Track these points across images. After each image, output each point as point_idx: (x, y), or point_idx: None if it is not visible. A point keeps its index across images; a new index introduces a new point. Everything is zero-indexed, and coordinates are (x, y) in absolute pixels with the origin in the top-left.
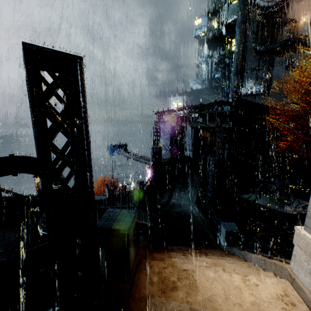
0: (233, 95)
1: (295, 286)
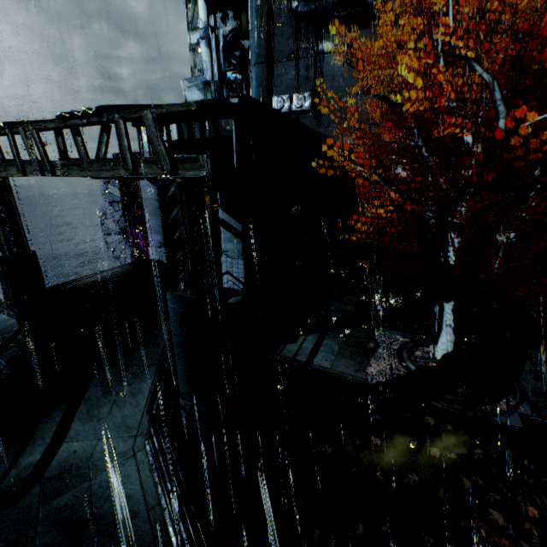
0: None
1: None
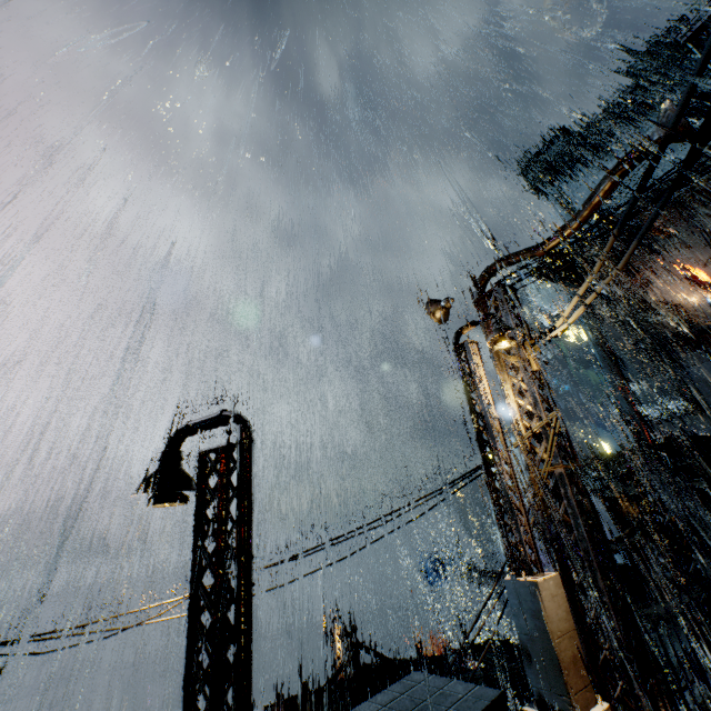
0: (633, 423)
1: None
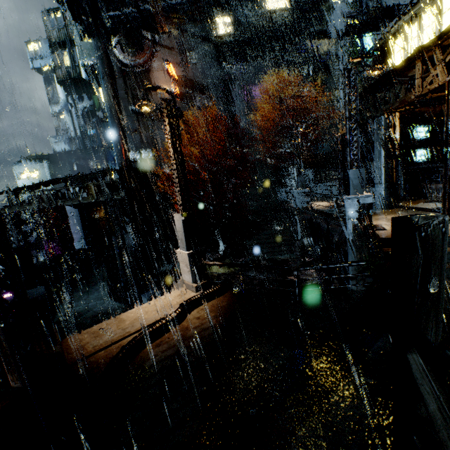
0: (121, 160)
1: (186, 286)
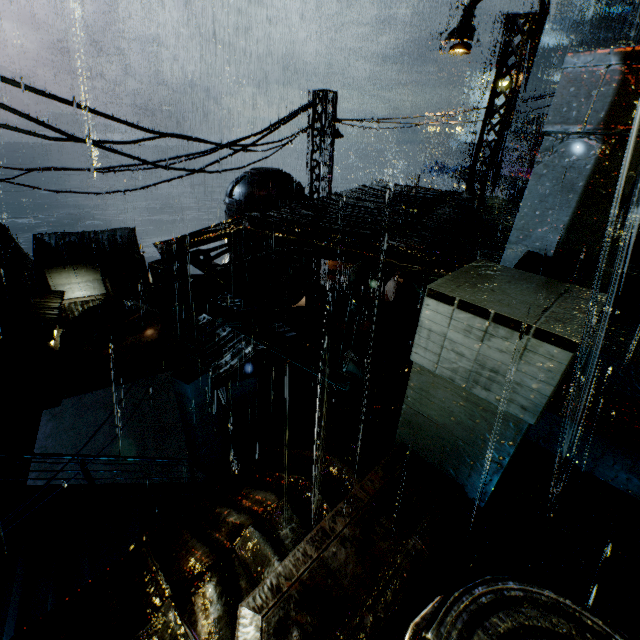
0: None
1: None
